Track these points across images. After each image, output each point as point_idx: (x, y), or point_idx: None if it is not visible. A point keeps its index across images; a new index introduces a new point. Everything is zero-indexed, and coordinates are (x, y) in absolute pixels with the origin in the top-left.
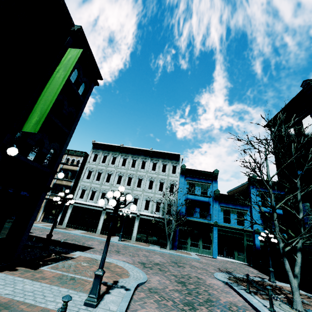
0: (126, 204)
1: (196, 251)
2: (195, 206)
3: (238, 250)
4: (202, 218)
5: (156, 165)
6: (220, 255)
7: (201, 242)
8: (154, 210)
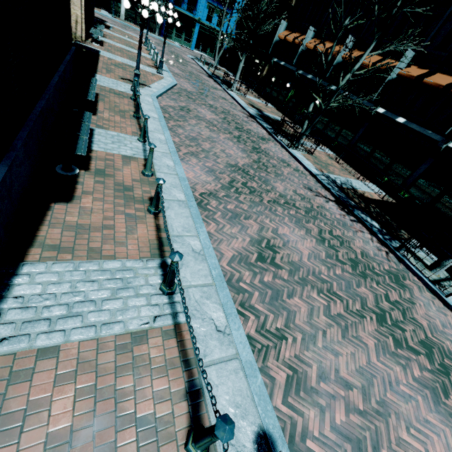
0: None
1: (179, 42)
2: None
3: (211, 48)
4: (189, 11)
5: None
6: (196, 49)
7: (184, 35)
8: None
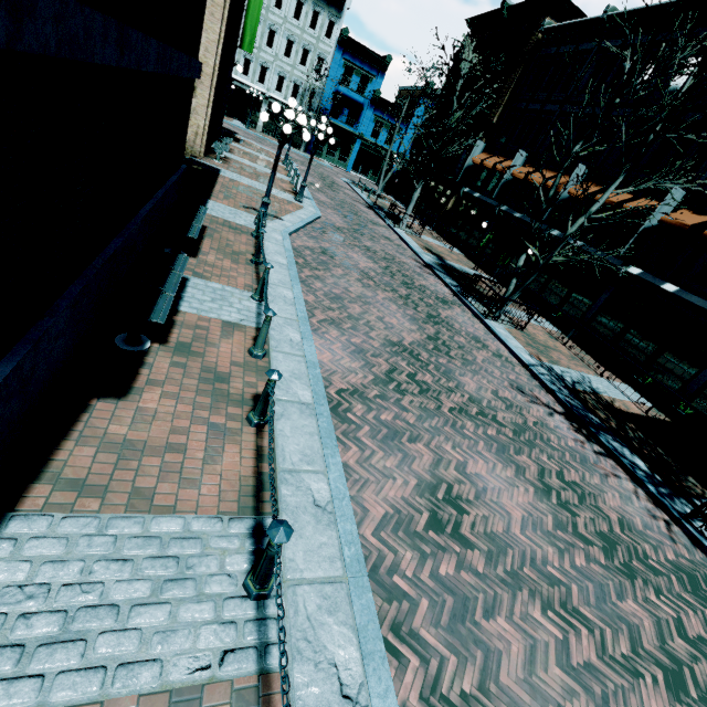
0: (248, 72)
1: (330, 161)
2: (345, 106)
3: (374, 170)
4: (349, 124)
5: (302, 8)
6: (354, 171)
7: (339, 153)
8: (289, 95)
